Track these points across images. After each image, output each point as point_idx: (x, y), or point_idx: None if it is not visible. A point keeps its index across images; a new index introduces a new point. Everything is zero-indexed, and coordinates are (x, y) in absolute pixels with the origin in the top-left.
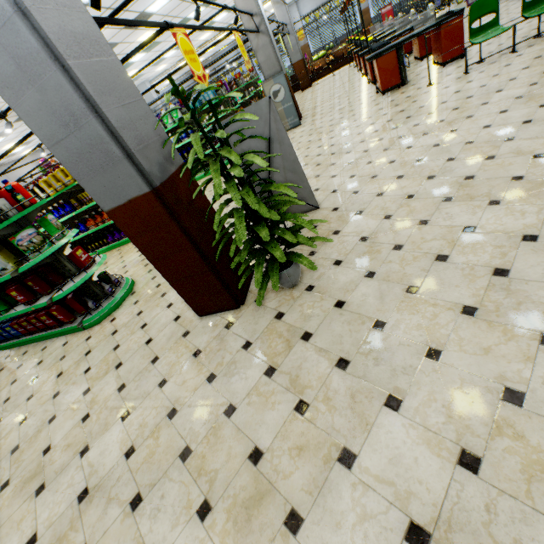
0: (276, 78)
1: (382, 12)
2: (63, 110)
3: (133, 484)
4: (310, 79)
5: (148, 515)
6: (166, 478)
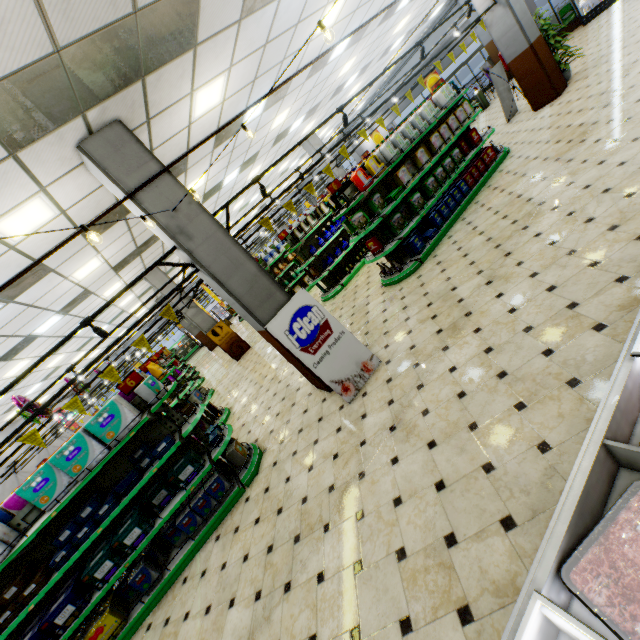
0: None
1: None
2: (523, 10)
3: None
4: None
5: None
6: None
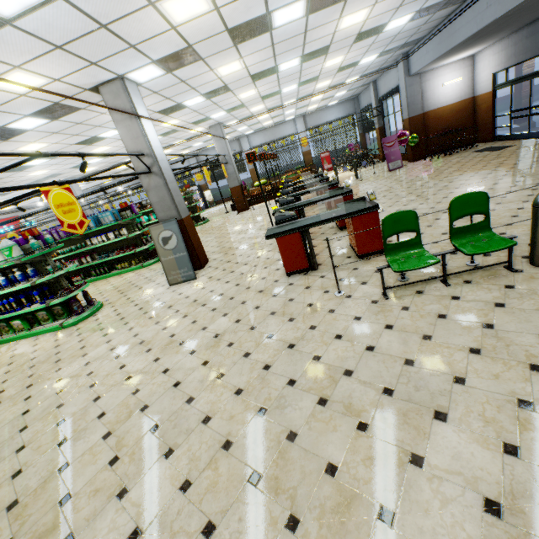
0: (167, 224)
1: (322, 156)
2: None
3: None
4: (249, 202)
5: None
6: None
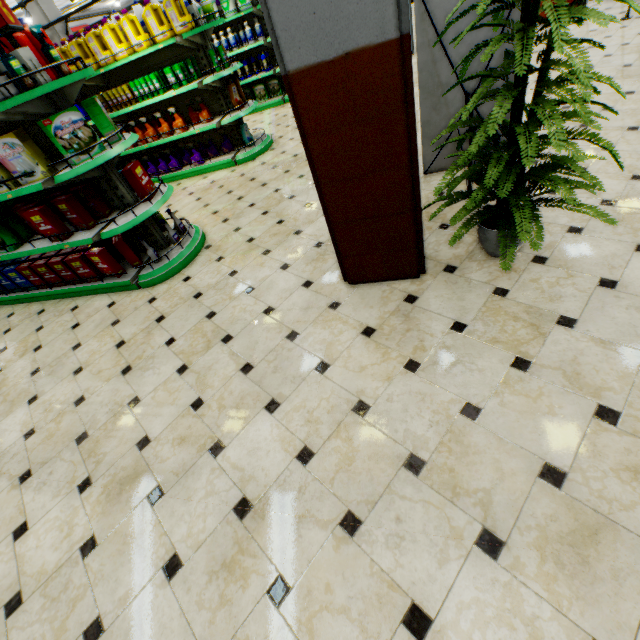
0: None
1: None
2: None
3: (333, 499)
4: None
5: (383, 543)
6: (392, 494)
